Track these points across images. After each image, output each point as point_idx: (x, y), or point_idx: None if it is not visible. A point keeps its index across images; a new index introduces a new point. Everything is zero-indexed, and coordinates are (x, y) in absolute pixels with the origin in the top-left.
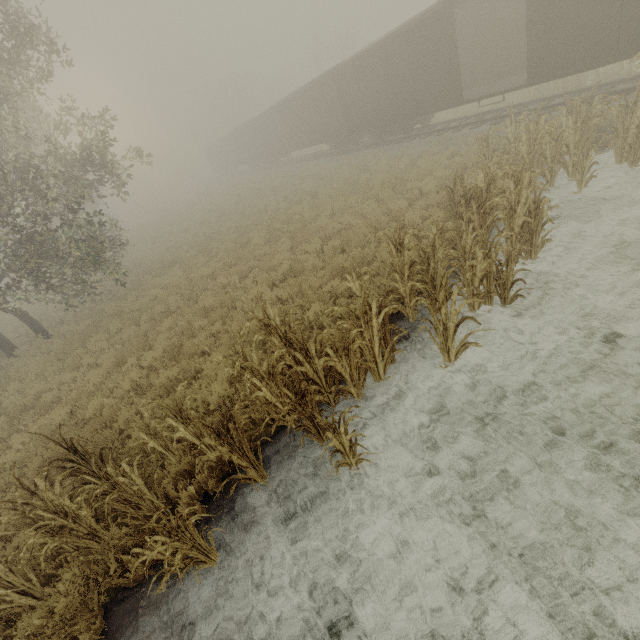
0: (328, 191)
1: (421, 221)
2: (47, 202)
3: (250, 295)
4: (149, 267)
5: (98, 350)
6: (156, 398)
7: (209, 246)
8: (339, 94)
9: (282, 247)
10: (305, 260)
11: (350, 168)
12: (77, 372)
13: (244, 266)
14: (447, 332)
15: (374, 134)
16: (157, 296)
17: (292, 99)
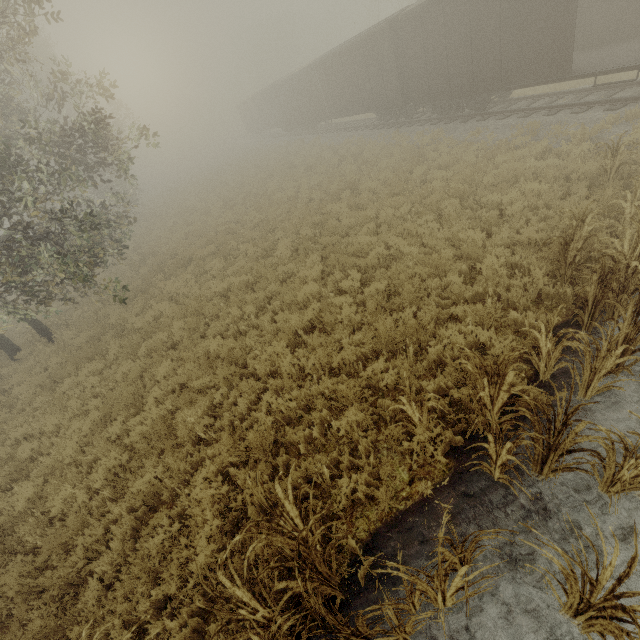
0: (373, 185)
1: (504, 267)
2: (27, 207)
3: (264, 355)
4: (164, 259)
5: (89, 387)
6: (129, 518)
7: (228, 245)
8: (396, 52)
9: (311, 272)
10: (338, 303)
11: (401, 151)
12: (63, 414)
13: (262, 294)
14: (590, 607)
15: (435, 107)
16: (164, 311)
17: (337, 55)
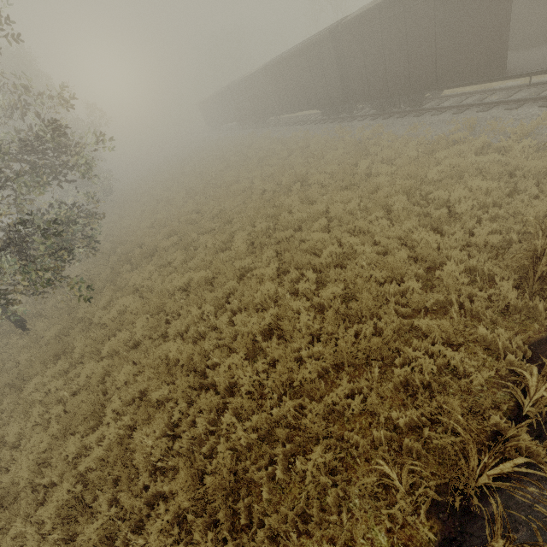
0: (321, 179)
1: (462, 271)
2: None
3: (222, 367)
4: (131, 248)
5: (53, 390)
6: None
7: (189, 236)
8: (337, 57)
9: (267, 270)
10: (295, 307)
11: (345, 145)
12: (27, 420)
13: (221, 293)
14: None
15: (374, 104)
16: (128, 305)
17: (284, 60)
